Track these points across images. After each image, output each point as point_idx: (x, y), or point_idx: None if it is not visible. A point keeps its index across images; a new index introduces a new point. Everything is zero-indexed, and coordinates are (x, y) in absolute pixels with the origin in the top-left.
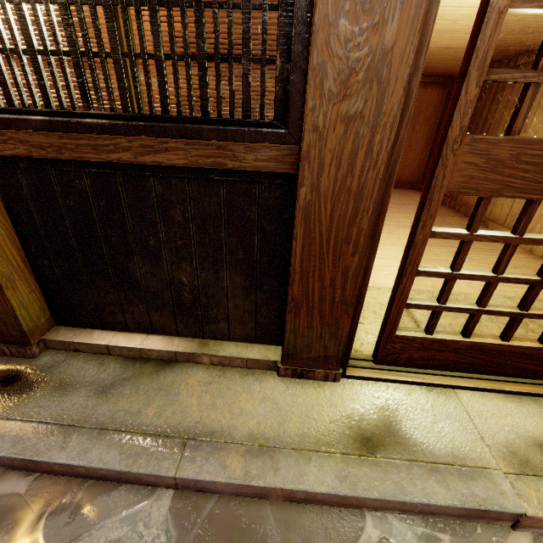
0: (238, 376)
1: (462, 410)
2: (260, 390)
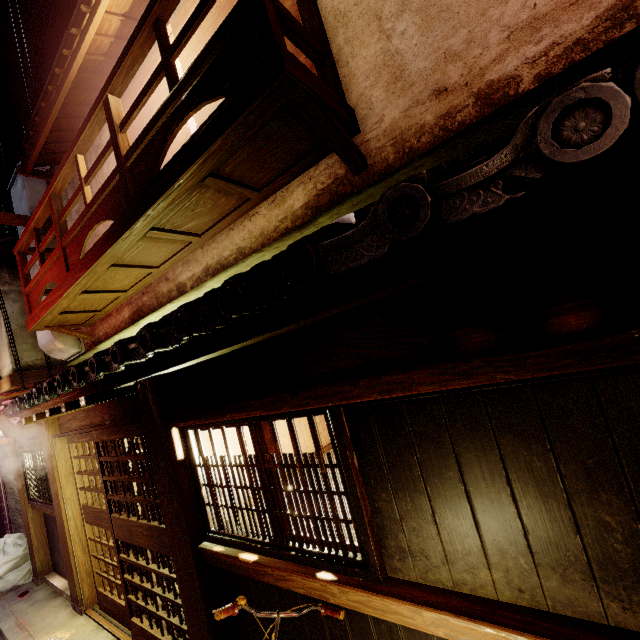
0: (65, 605)
1: (91, 639)
2: (60, 613)
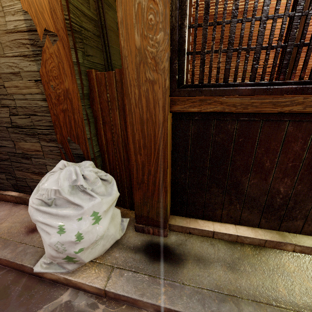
0: None
1: None
2: None
